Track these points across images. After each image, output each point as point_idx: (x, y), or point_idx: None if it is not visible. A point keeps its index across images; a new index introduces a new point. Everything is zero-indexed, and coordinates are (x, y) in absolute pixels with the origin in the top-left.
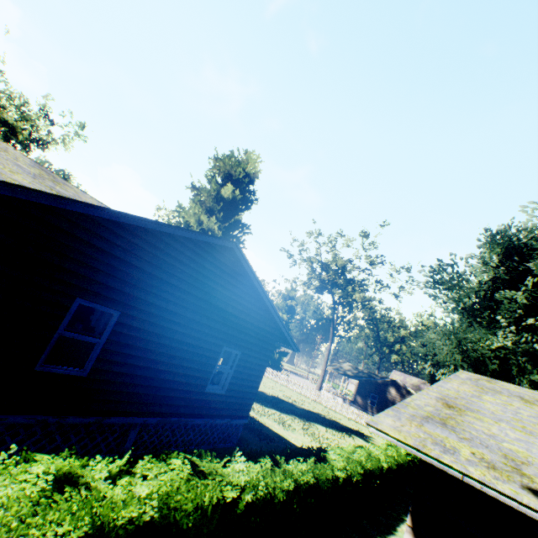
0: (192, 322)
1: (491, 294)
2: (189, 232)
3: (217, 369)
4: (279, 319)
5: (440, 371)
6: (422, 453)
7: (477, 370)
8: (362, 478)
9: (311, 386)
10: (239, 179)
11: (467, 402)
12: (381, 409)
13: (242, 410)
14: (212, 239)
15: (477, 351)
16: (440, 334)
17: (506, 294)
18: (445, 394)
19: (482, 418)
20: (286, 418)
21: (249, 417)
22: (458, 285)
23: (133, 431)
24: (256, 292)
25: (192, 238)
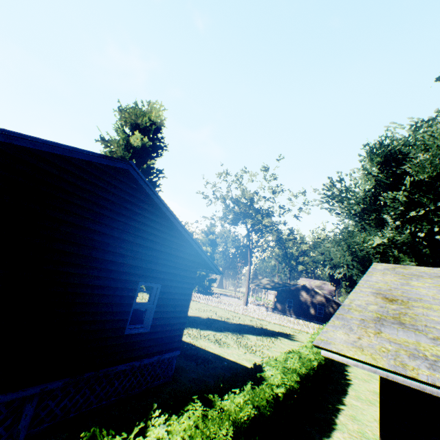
0: (92, 260)
1: (375, 199)
2: (58, 146)
3: (135, 307)
4: (197, 244)
5: (337, 271)
6: (405, 377)
7: (364, 265)
8: (299, 384)
9: (239, 302)
10: (146, 127)
11: (403, 291)
12: (297, 310)
13: (173, 343)
14: (96, 158)
15: (363, 251)
16: (333, 242)
17: (389, 195)
18: (378, 288)
19: (431, 306)
20: (220, 336)
21: (185, 344)
22: (347, 197)
23: (28, 405)
24: (168, 220)
25: (65, 156)
